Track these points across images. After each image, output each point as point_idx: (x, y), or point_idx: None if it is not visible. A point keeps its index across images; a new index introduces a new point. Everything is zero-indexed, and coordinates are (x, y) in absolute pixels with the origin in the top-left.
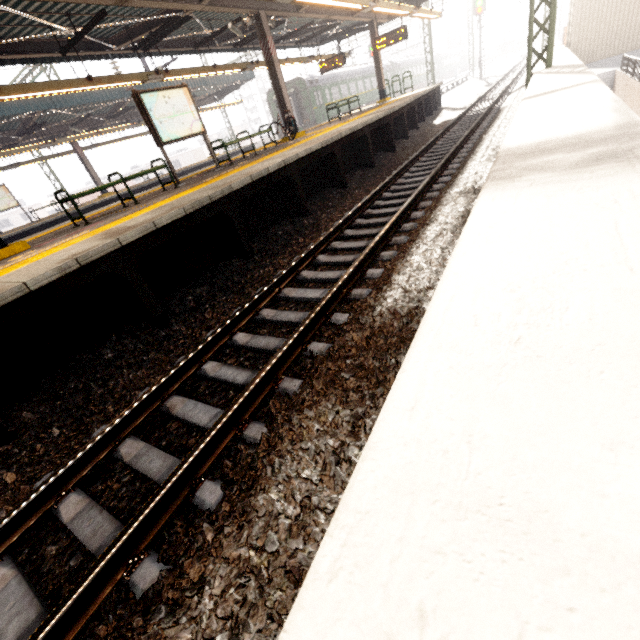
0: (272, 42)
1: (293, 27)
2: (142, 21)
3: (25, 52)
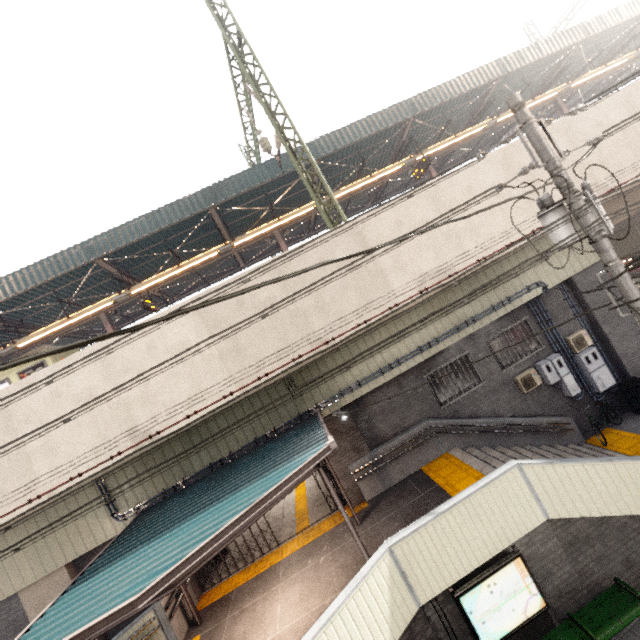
0: (564, 108)
1: (591, 88)
2: (495, 133)
3: (449, 166)
